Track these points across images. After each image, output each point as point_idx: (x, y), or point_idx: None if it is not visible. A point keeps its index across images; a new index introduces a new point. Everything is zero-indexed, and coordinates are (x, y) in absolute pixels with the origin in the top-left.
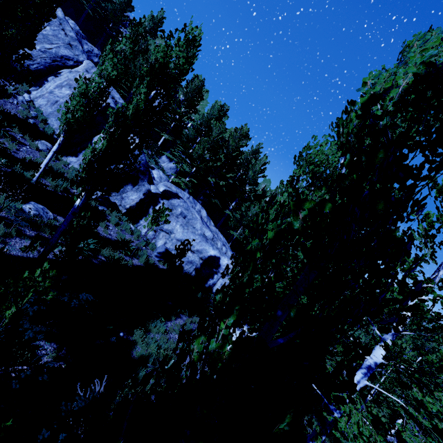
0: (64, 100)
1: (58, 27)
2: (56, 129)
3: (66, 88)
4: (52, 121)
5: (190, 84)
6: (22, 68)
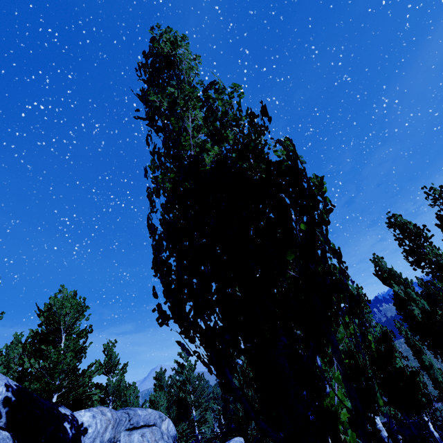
0: None
1: None
2: None
3: None
4: None
5: None
6: None
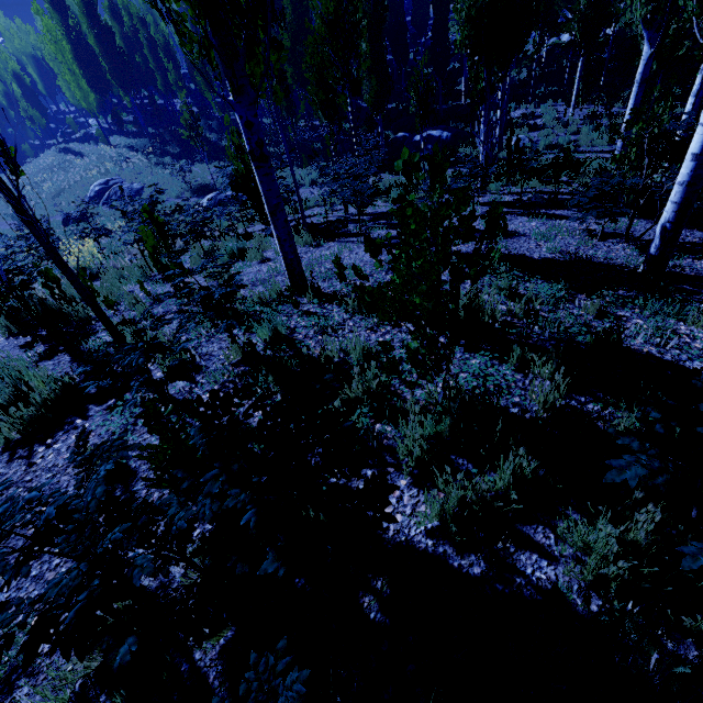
0: None
1: None
2: None
3: None
4: None
5: None
6: None
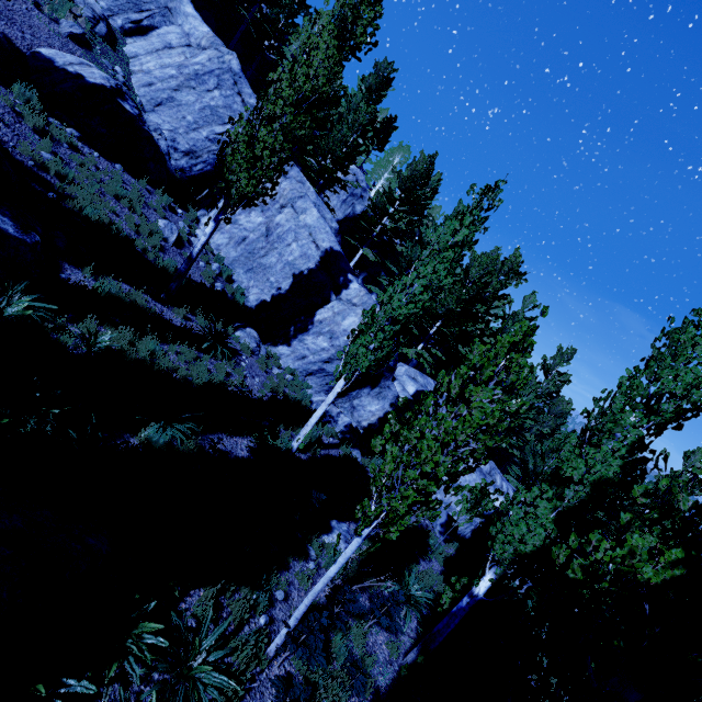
0: (255, 235)
1: (232, 89)
2: (246, 289)
3: (256, 213)
4: (240, 275)
5: (414, 164)
6: (182, 174)
